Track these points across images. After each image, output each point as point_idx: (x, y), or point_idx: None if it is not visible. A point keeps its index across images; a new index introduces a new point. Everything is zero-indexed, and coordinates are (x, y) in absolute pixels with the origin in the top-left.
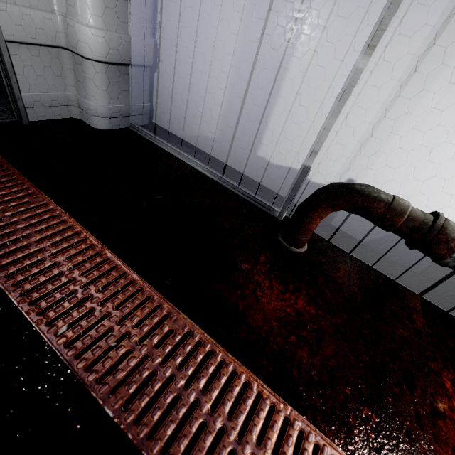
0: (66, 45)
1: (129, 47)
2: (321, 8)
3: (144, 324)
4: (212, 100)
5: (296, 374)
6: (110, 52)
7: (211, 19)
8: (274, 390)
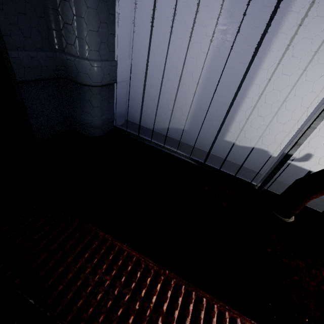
0: (64, 76)
1: (116, 69)
2: (288, 32)
3: None
4: (183, 102)
5: None
6: (104, 77)
7: (183, 42)
8: None
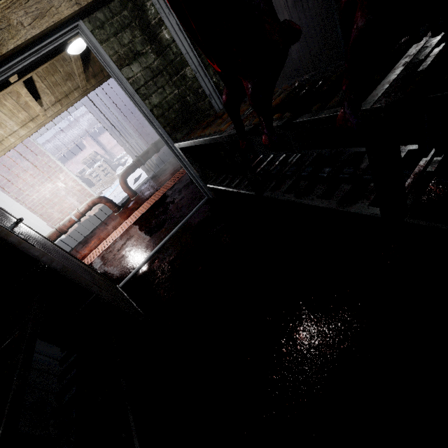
0: None
1: None
2: None
3: None
4: None
5: None
6: None
7: None
8: None
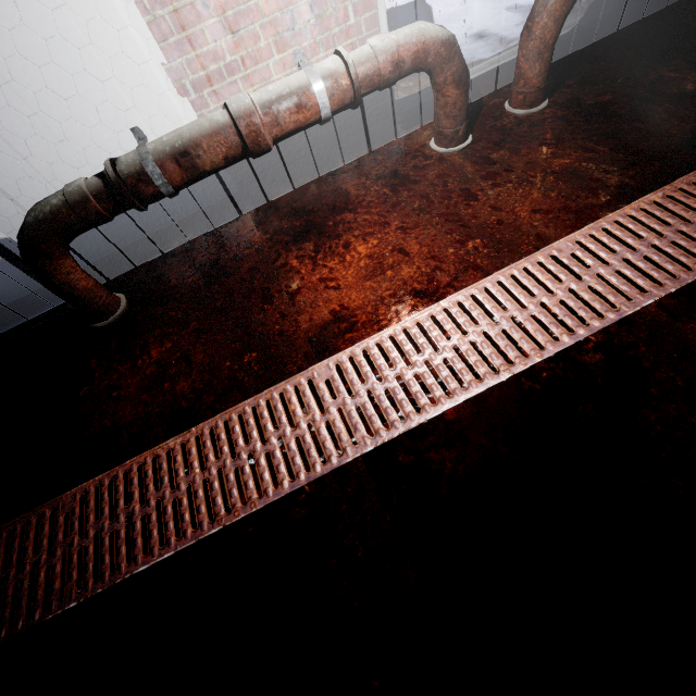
0: None
1: None
2: None
3: (41, 542)
4: None
5: (186, 404)
6: None
7: None
8: (177, 435)
